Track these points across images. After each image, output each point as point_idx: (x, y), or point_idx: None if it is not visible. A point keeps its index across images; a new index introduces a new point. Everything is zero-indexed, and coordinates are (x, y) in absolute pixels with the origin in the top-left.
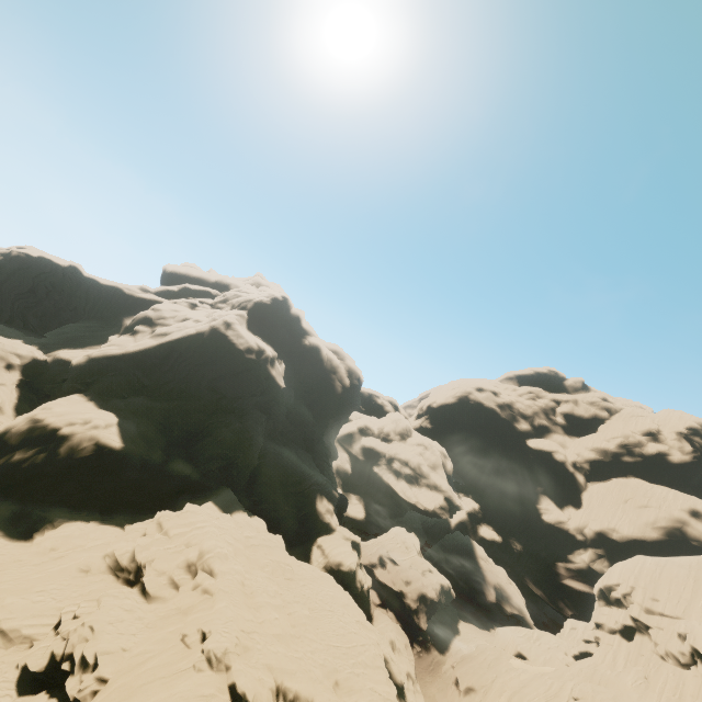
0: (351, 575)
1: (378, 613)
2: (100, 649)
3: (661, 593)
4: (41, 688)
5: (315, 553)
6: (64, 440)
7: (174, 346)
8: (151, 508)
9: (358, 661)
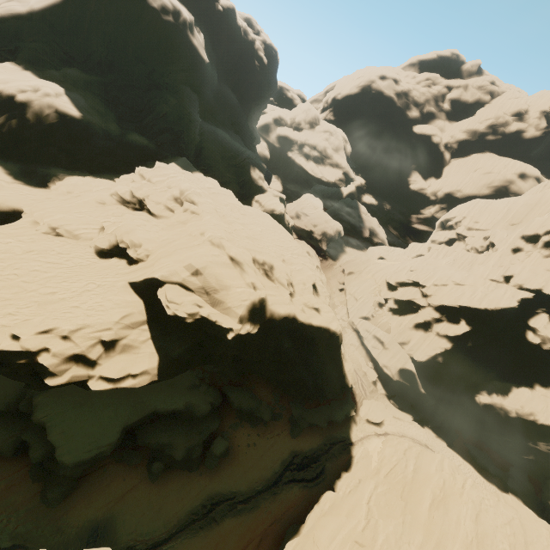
0: (281, 216)
1: (298, 240)
2: (139, 237)
3: (482, 219)
4: (112, 257)
5: (254, 205)
6: (25, 107)
7: (81, 2)
8: (127, 171)
9: (294, 253)
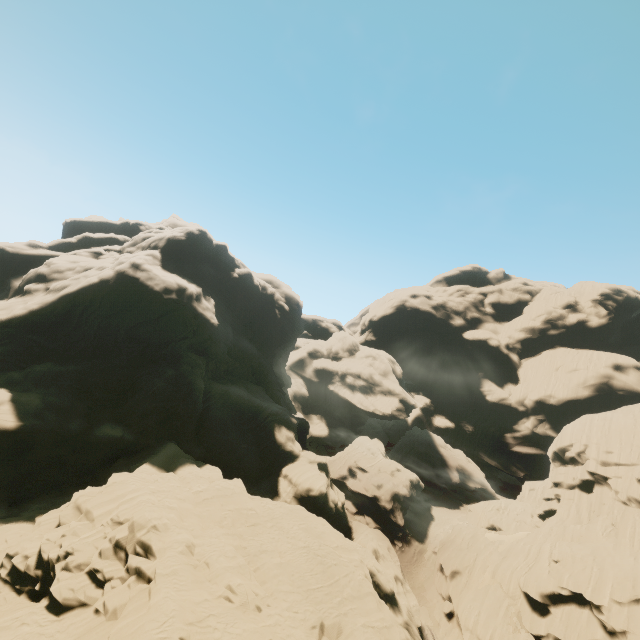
0: (322, 498)
1: (357, 524)
2: None
3: (614, 445)
4: None
5: (282, 484)
6: None
7: (75, 299)
8: (80, 485)
9: (343, 597)
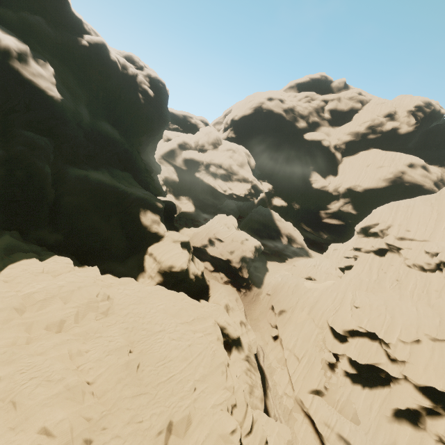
0: (183, 273)
1: (213, 284)
2: None
3: (413, 226)
4: None
5: (147, 261)
6: None
7: None
8: None
9: (195, 380)
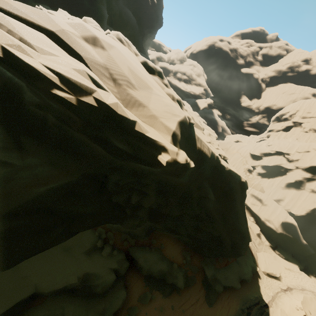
0: None
1: None
2: None
3: (313, 110)
4: None
5: None
6: None
7: None
8: None
9: None
